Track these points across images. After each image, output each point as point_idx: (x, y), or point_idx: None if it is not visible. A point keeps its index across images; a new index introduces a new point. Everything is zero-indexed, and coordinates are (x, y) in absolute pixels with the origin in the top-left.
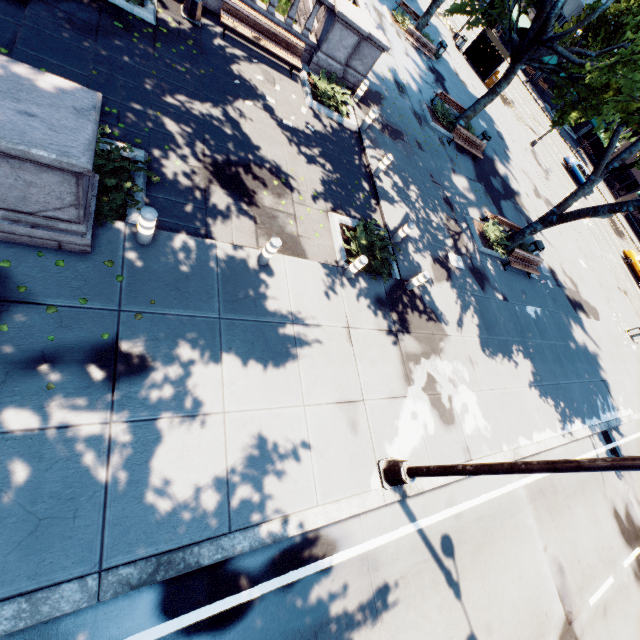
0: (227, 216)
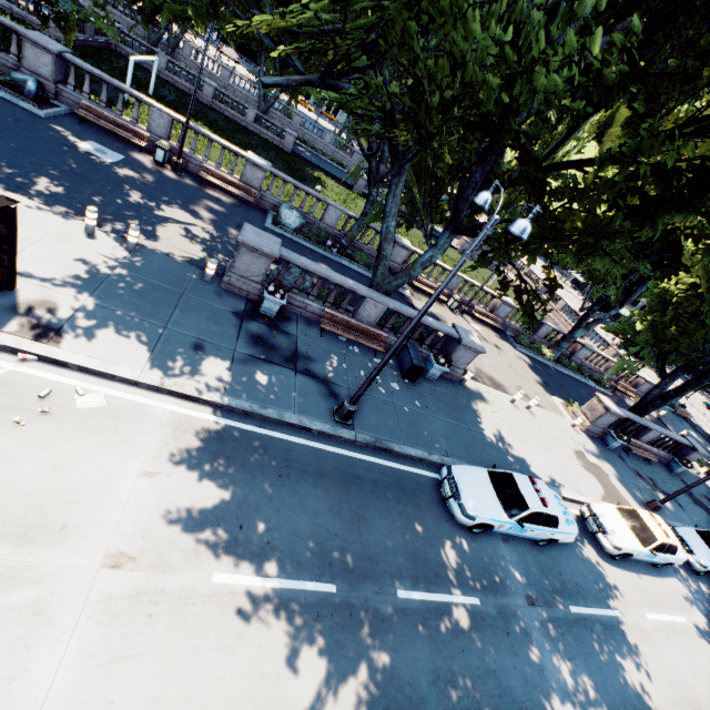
0: None
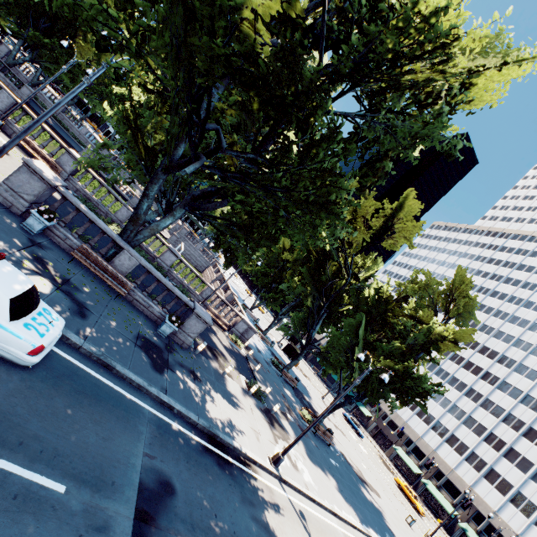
0: (211, 359)
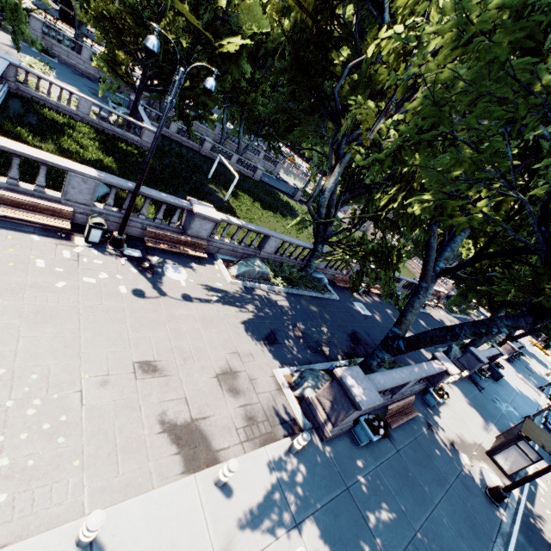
0: None
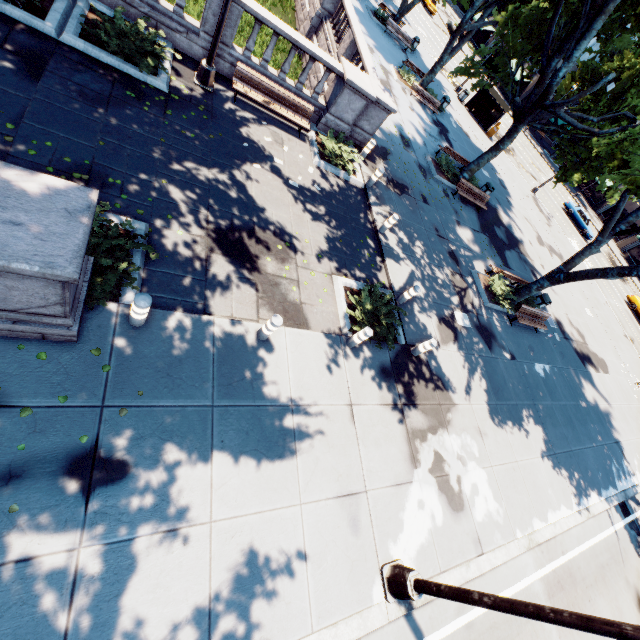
0: (228, 287)
